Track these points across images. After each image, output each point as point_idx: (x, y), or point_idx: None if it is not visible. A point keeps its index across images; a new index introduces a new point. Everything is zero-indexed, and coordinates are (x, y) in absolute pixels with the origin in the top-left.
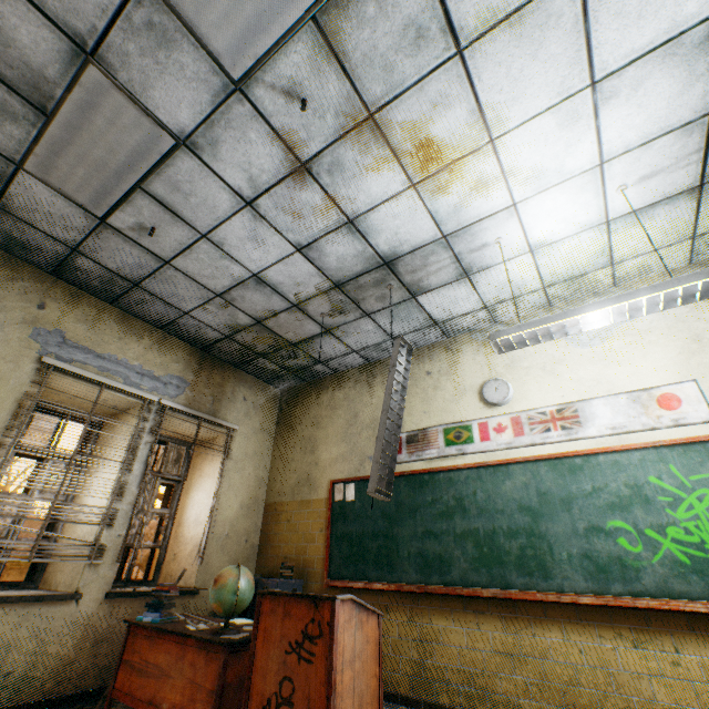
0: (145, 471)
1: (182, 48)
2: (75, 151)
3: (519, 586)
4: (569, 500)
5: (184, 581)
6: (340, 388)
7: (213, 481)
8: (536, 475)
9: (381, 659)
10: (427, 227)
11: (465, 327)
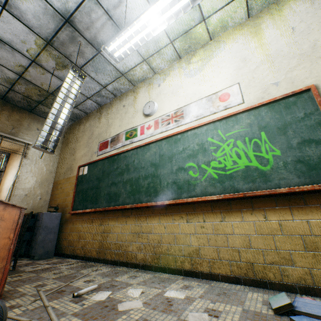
0: None
1: None
2: None
3: (145, 202)
4: (172, 156)
5: None
6: (88, 121)
7: (16, 169)
8: (160, 147)
9: (18, 231)
10: None
11: (140, 77)
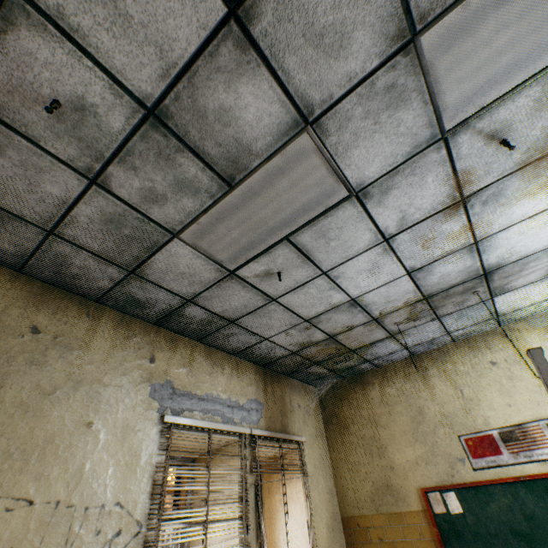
0: (257, 520)
1: (409, 105)
2: (241, 214)
3: None
4: None
5: None
6: (388, 383)
7: (300, 506)
8: None
9: None
10: (544, 238)
11: (522, 315)
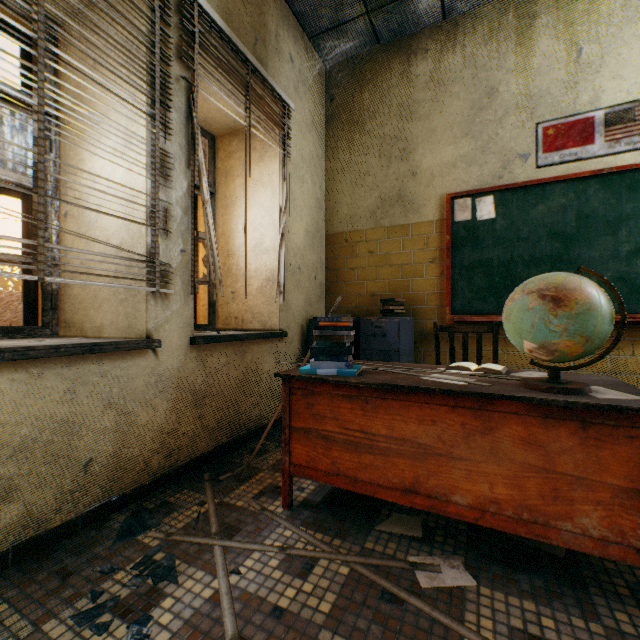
0: (190, 141)
1: None
2: None
3: None
4: None
5: (260, 323)
6: (454, 48)
7: (272, 191)
8: None
9: None
10: None
11: None
